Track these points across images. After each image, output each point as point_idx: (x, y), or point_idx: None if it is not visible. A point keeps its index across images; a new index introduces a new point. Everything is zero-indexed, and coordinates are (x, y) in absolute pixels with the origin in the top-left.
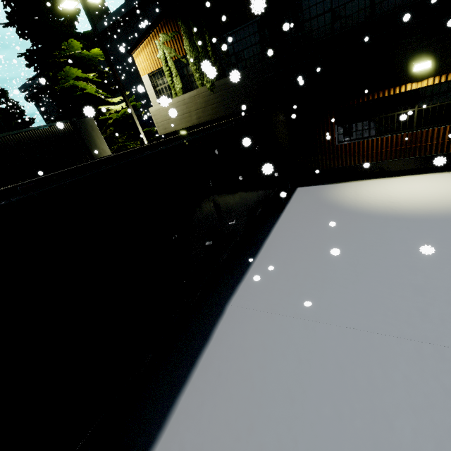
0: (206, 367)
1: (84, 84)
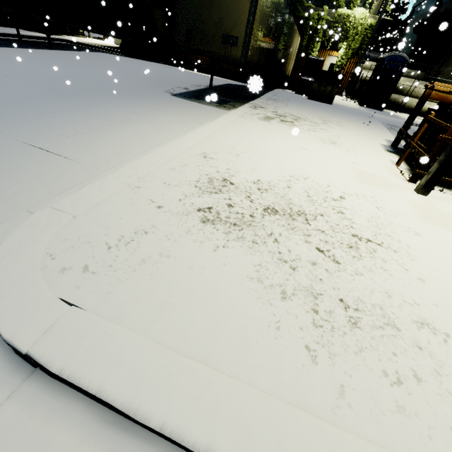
0: (88, 52)
1: None
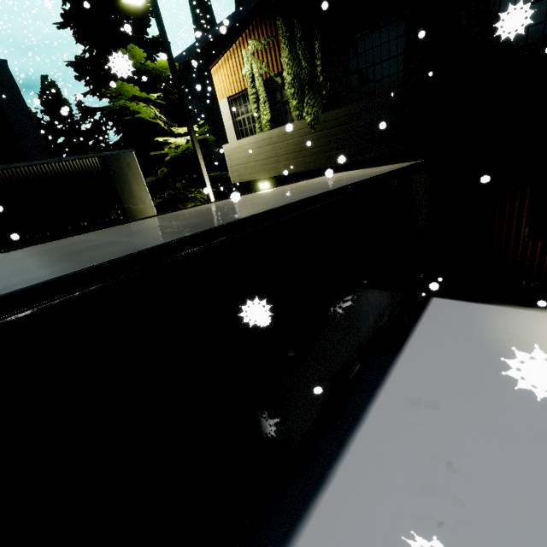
0: None
1: (137, 106)
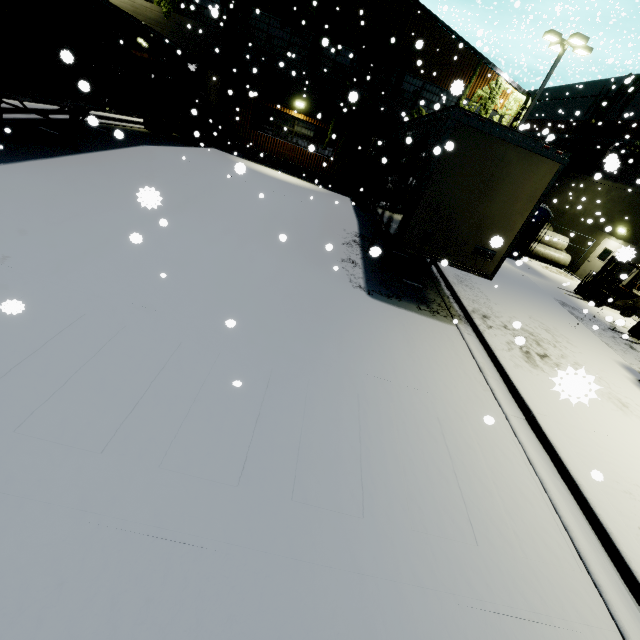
0: (130, 150)
1: None
